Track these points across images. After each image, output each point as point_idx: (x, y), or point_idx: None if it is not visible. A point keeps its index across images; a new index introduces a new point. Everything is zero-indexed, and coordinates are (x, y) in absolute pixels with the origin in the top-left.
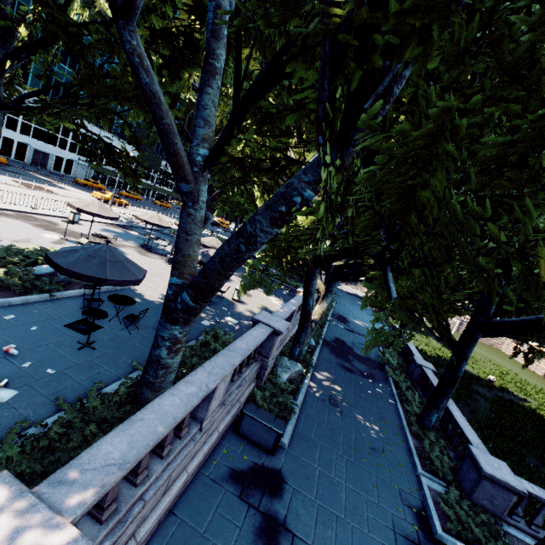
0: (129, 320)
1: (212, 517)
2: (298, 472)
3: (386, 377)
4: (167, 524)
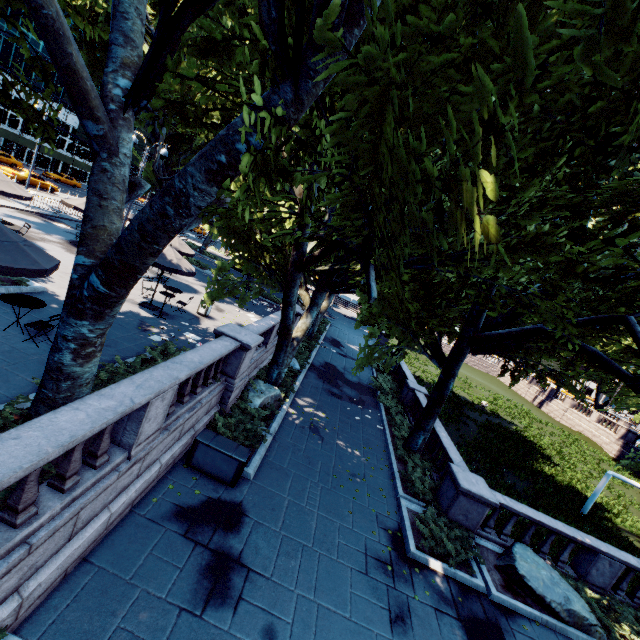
0: (34, 328)
1: (144, 561)
2: (263, 503)
3: (377, 403)
4: (78, 575)
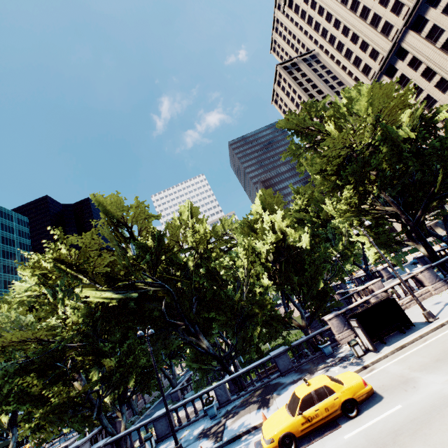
0: None
1: None
2: None
3: None
4: None
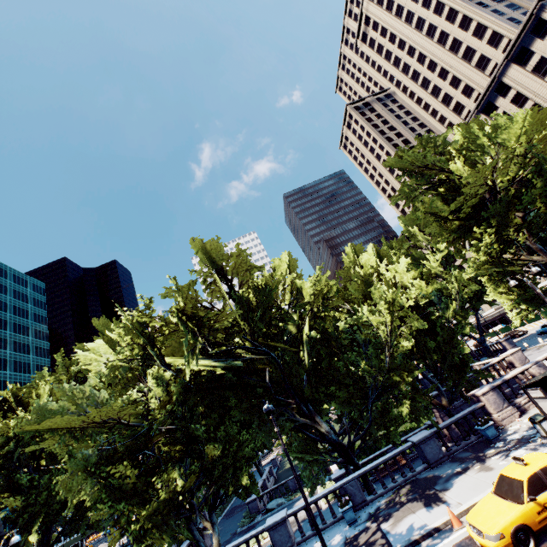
0: None
1: None
2: None
3: None
4: None
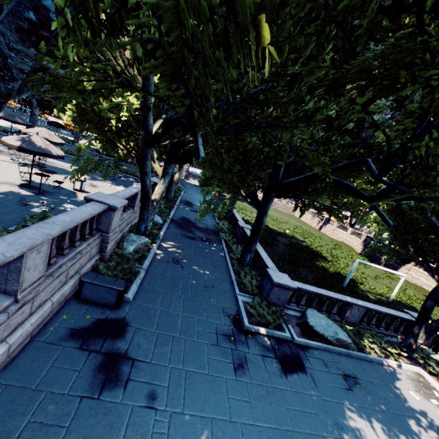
0: None
1: (47, 372)
2: (141, 315)
3: (219, 239)
4: None
